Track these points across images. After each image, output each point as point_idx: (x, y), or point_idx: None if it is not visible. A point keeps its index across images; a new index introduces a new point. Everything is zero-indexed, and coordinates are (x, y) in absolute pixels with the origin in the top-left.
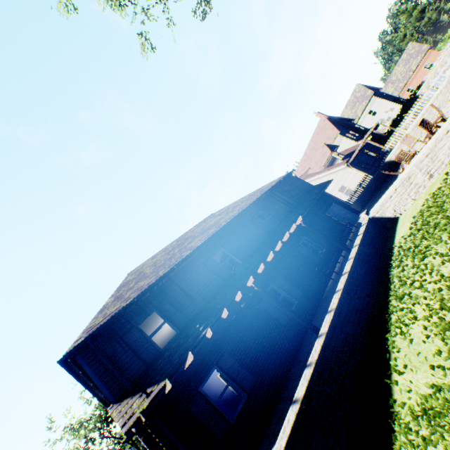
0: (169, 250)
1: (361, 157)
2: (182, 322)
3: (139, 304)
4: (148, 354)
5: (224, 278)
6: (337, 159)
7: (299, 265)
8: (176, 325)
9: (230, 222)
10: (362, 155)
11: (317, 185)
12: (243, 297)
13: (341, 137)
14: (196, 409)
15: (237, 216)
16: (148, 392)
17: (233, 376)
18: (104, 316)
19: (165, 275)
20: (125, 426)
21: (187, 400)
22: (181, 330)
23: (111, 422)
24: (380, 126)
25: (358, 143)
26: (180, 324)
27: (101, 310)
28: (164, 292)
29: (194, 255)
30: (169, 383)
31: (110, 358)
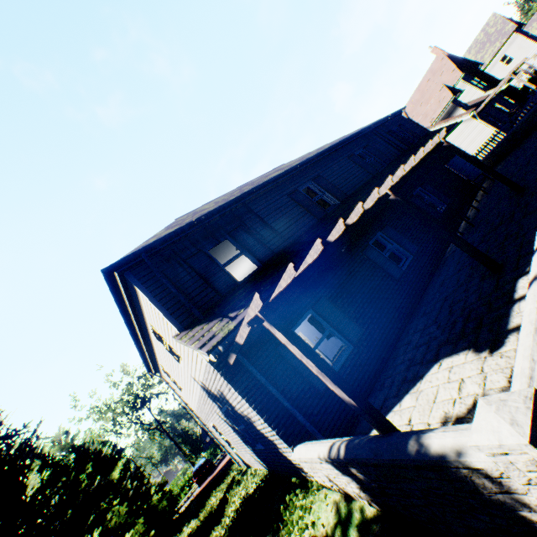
0: (232, 192)
1: (490, 111)
2: (265, 256)
3: (206, 228)
4: (221, 284)
5: (317, 216)
6: (458, 109)
7: (414, 217)
8: (257, 258)
9: (325, 152)
10: (491, 108)
11: (437, 130)
12: (377, 202)
13: (464, 83)
14: (288, 352)
15: (333, 146)
16: (231, 317)
17: (334, 324)
18: (158, 237)
19: (241, 197)
20: (205, 346)
21: (276, 341)
22: (263, 264)
23: (140, 408)
24: (513, 82)
25: (486, 93)
26: (262, 258)
27: (150, 238)
28: (239, 220)
29: (276, 184)
30: (291, 273)
31: (172, 282)
